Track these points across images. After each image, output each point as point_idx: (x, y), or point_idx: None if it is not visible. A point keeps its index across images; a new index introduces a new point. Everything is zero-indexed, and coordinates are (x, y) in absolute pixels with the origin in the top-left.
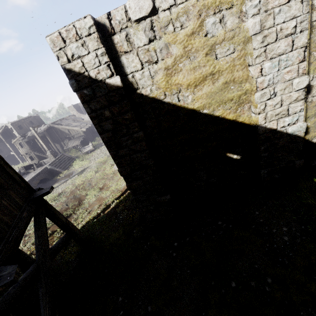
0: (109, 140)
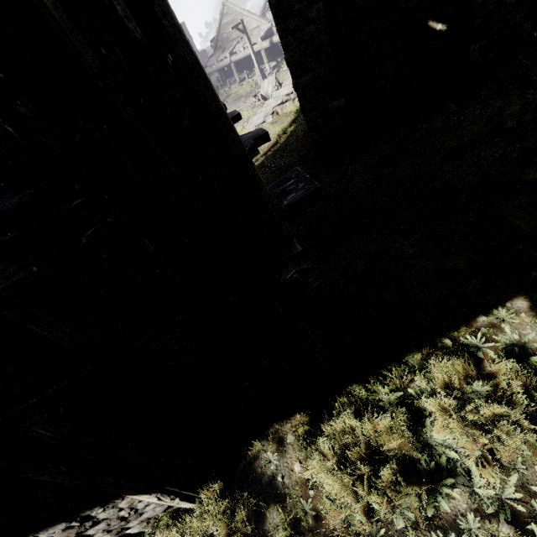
0: (278, 4)
